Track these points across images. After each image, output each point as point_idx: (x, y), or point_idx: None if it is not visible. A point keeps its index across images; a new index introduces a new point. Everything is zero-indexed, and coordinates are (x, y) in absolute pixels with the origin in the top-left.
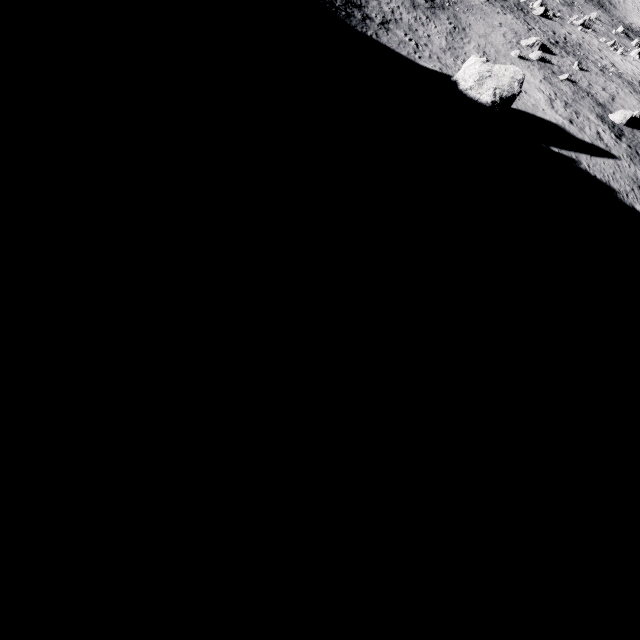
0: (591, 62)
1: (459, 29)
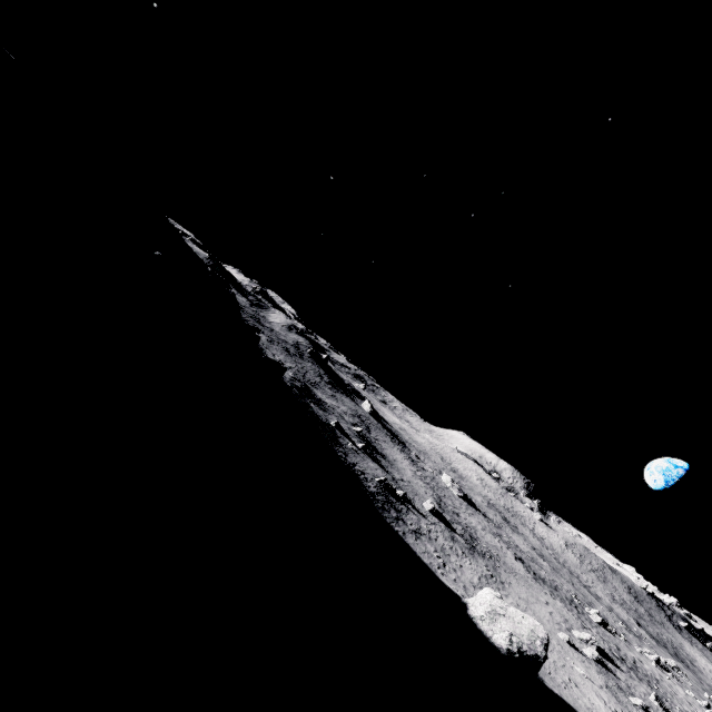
0: (678, 708)
1: (497, 579)
